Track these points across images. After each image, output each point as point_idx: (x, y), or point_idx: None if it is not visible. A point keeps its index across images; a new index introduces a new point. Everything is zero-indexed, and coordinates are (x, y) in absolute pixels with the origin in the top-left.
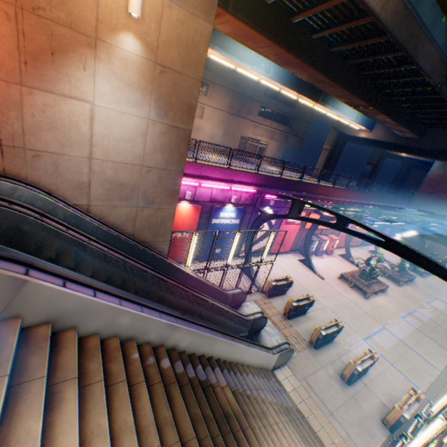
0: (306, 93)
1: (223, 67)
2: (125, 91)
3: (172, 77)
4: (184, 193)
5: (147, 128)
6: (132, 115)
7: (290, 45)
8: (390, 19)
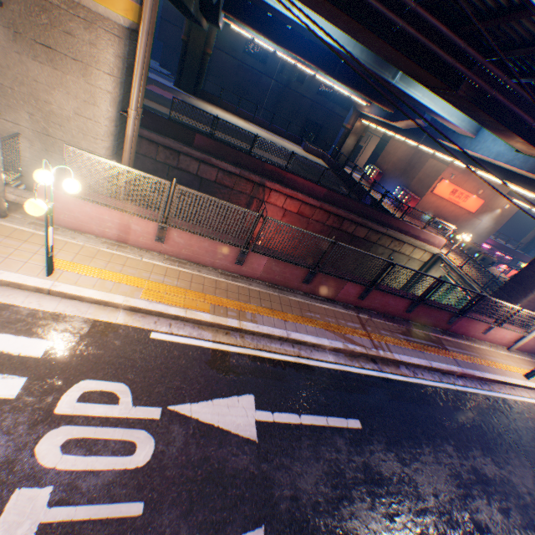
0: None
1: None
2: (489, 219)
3: (501, 217)
4: None
5: (487, 227)
6: (486, 224)
7: None
8: None
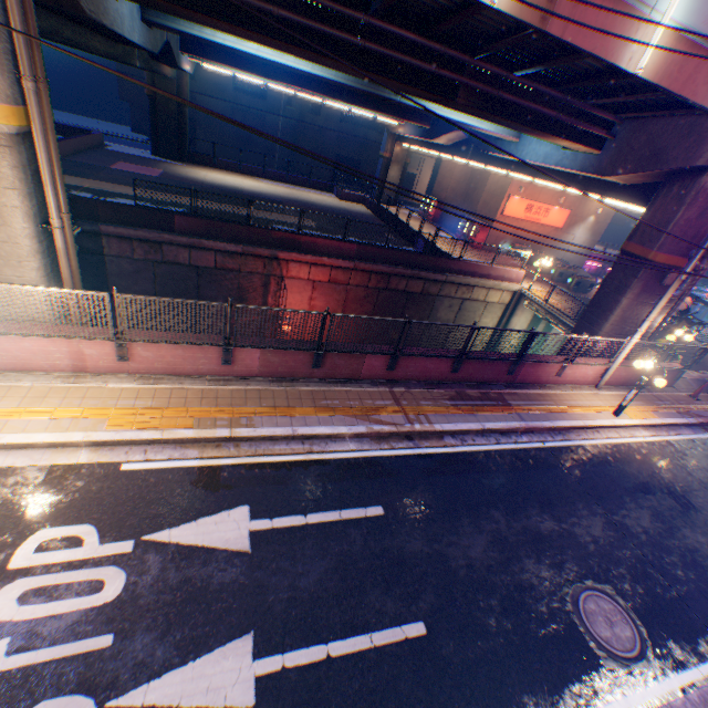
0: None
1: None
2: (583, 231)
3: (598, 225)
4: None
5: (584, 242)
6: (582, 238)
7: None
8: None
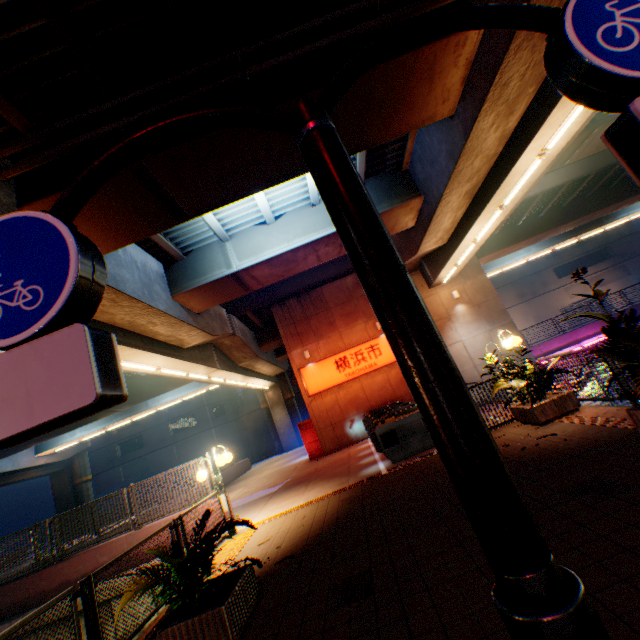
0: (581, 231)
1: None
2: (469, 326)
3: (483, 305)
4: None
5: (489, 335)
6: (478, 334)
7: (528, 233)
8: (580, 171)
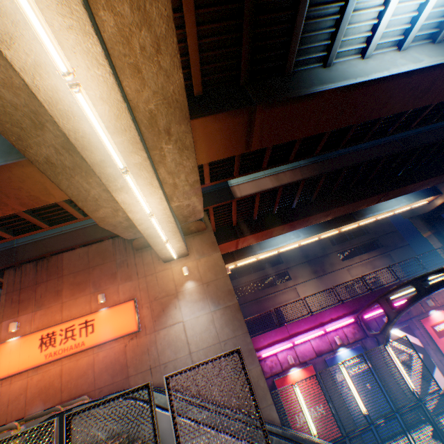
0: (339, 224)
1: (288, 253)
2: (195, 305)
3: (213, 283)
4: (286, 359)
5: (212, 317)
6: (202, 315)
7: (283, 220)
8: (312, 172)
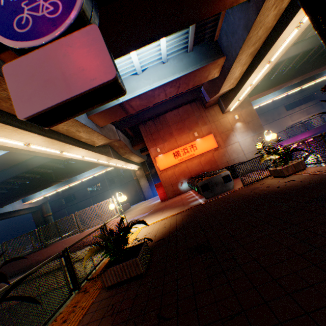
0: (303, 83)
1: None
2: (242, 134)
3: (250, 123)
4: None
5: (252, 139)
6: (247, 138)
7: (276, 83)
8: (309, 46)
